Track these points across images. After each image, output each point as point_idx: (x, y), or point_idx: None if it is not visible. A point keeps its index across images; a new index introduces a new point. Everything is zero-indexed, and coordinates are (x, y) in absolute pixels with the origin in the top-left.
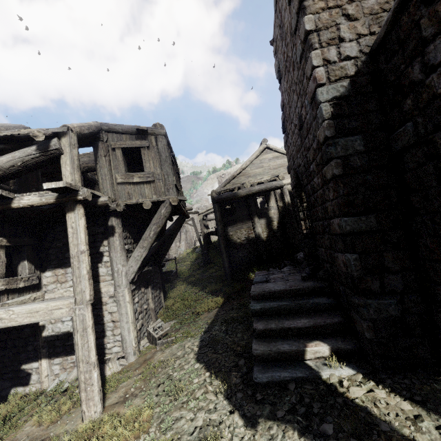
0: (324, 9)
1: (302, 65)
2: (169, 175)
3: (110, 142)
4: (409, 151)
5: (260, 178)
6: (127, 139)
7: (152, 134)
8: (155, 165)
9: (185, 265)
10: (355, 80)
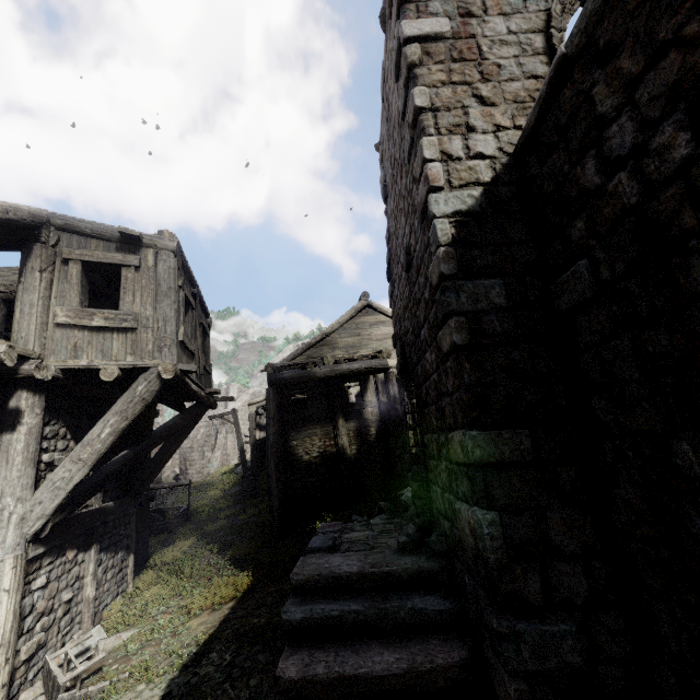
0: (446, 84)
1: (411, 166)
2: (168, 321)
3: (63, 248)
4: (585, 311)
5: (353, 352)
6: (99, 248)
7: (151, 245)
8: (144, 301)
9: (210, 497)
10: (492, 190)
